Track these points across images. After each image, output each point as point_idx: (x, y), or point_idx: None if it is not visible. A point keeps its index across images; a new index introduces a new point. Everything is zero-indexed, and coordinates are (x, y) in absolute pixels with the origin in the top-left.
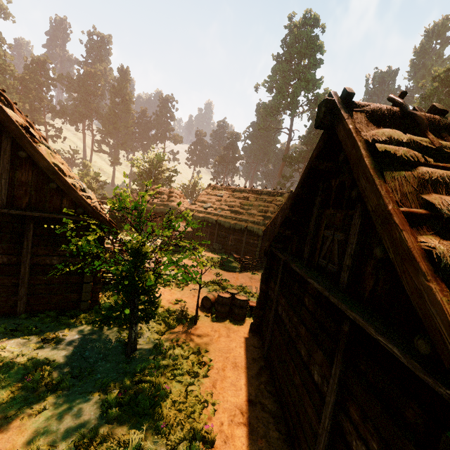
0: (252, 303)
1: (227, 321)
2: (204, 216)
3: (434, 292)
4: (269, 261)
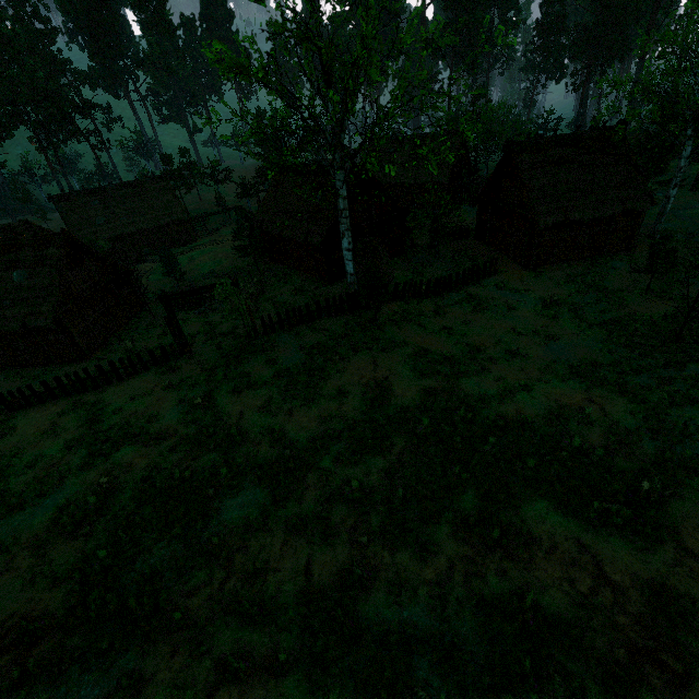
0: (470, 230)
1: (462, 241)
2: (386, 179)
3: (528, 202)
4: (481, 204)
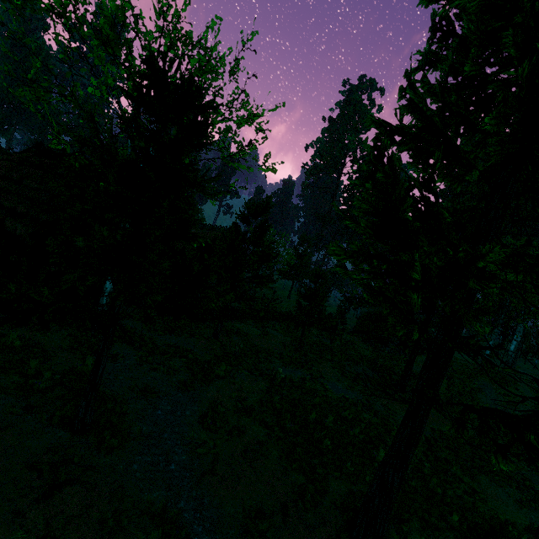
0: None
1: None
2: None
3: None
4: None
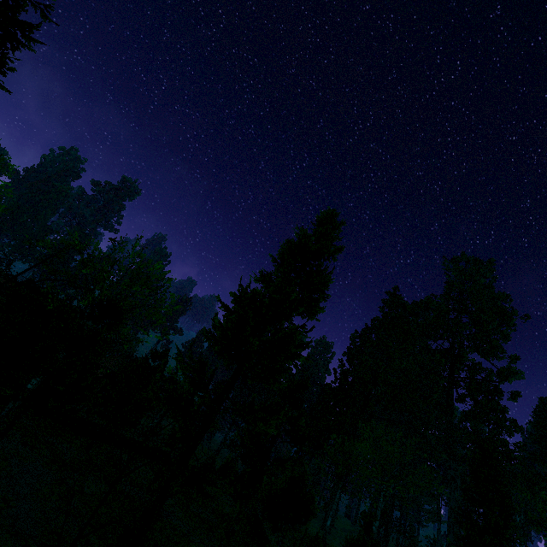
0: None
1: None
2: None
3: None
4: None
